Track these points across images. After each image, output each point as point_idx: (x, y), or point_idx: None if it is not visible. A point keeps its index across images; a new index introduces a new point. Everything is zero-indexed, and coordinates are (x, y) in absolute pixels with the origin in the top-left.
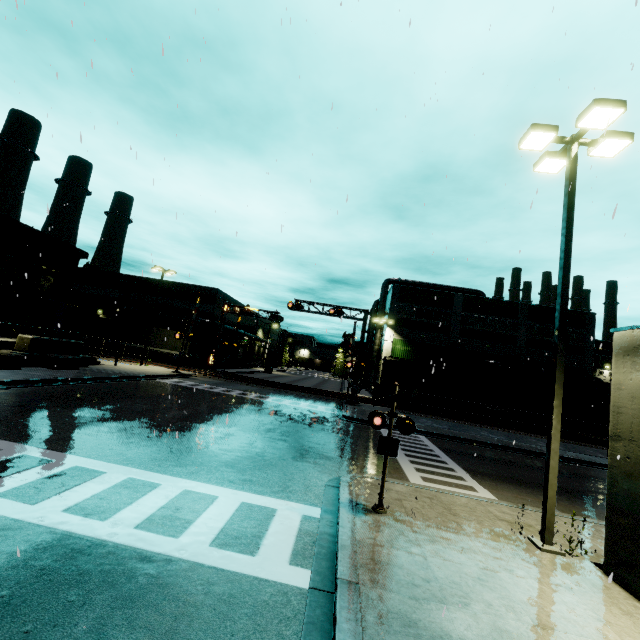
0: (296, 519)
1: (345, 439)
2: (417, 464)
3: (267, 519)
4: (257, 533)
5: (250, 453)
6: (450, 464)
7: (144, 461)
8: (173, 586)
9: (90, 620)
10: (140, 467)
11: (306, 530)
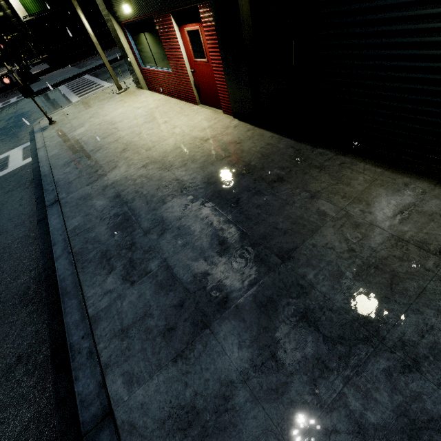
0: (20, 151)
1: (36, 108)
2: (80, 94)
3: (7, 159)
4: (5, 165)
5: None
6: (99, 82)
7: None
8: None
9: None
10: None
11: (26, 151)
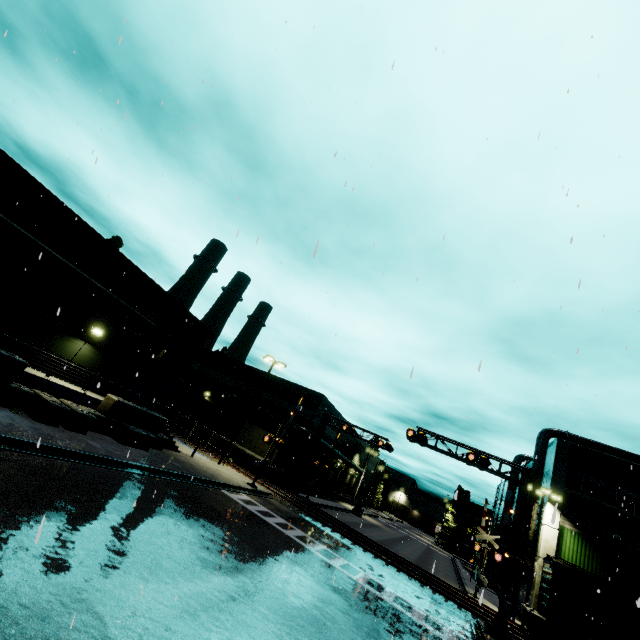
0: None
1: None
2: None
3: None
4: None
5: None
6: None
7: None
8: None
9: None
10: None
11: None
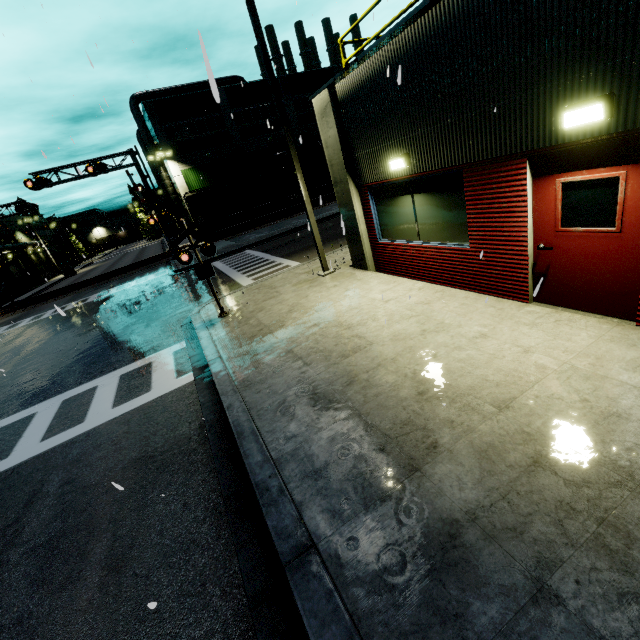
0: (169, 357)
1: (185, 288)
2: (248, 273)
3: (147, 371)
4: (145, 381)
5: (104, 347)
6: (272, 259)
7: (1, 413)
8: (102, 438)
9: (56, 484)
10: (2, 418)
11: (180, 358)
